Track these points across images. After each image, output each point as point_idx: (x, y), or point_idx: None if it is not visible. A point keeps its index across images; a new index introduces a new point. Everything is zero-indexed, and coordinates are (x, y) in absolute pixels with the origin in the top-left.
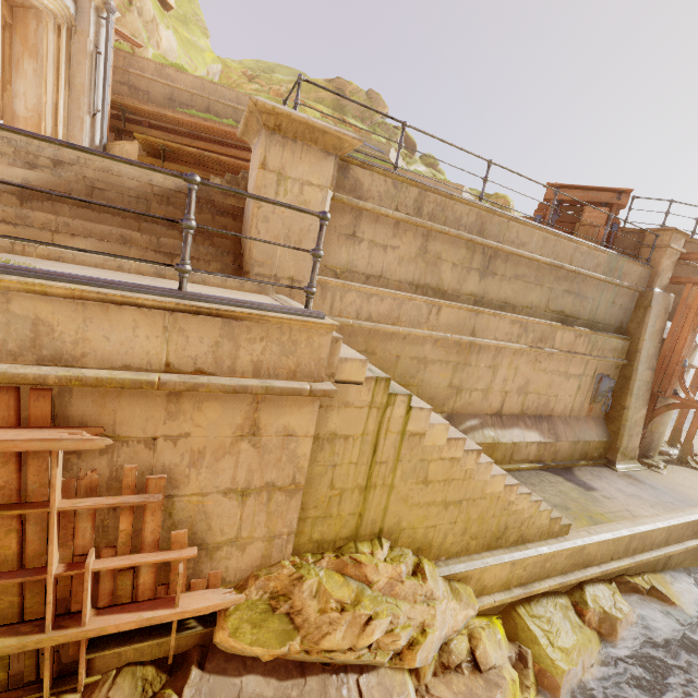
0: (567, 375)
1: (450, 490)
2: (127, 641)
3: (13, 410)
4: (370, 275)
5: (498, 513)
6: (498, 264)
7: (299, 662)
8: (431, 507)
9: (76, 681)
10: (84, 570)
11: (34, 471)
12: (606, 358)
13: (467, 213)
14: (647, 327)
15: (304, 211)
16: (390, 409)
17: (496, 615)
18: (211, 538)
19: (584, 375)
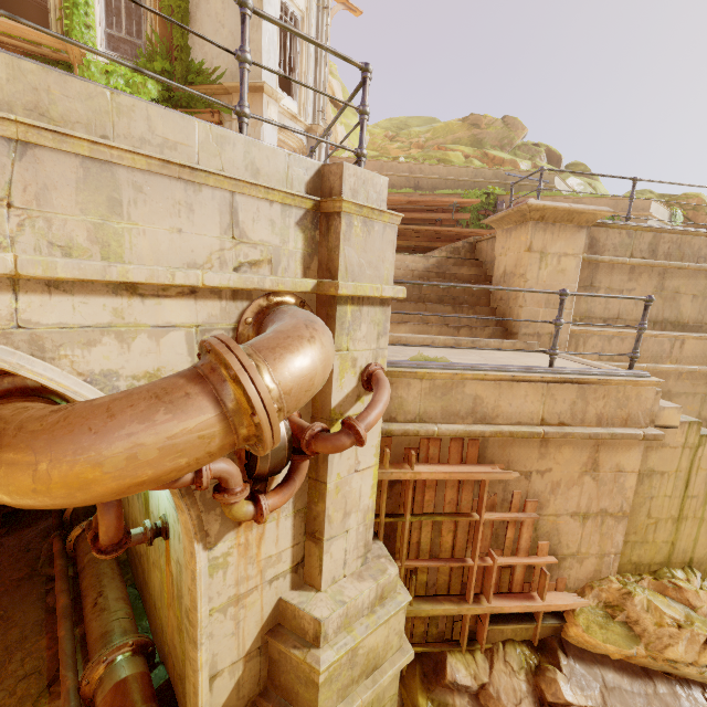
0: None
1: None
2: (508, 622)
3: (460, 453)
4: (607, 318)
5: None
6: None
7: (640, 667)
8: None
9: (477, 644)
10: (491, 563)
11: (465, 492)
12: None
13: (706, 244)
14: None
15: (635, 298)
16: (701, 449)
17: None
18: (559, 550)
19: None
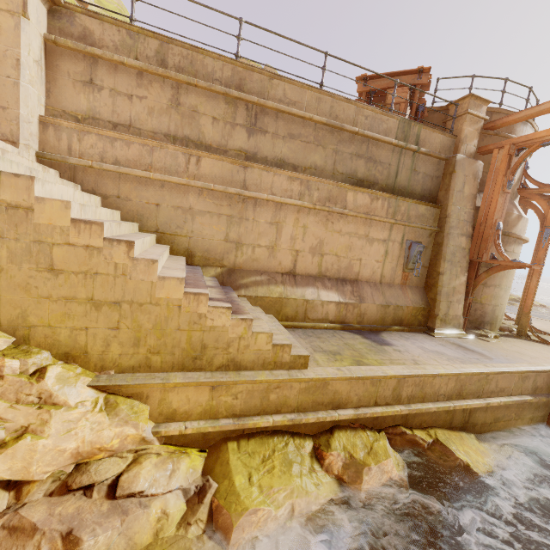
0: (369, 239)
1: (98, 286)
2: None
3: None
4: (117, 123)
5: (186, 326)
6: (268, 122)
7: None
8: (72, 304)
9: None
10: None
11: None
12: (412, 222)
13: (220, 68)
14: (453, 192)
15: None
16: None
17: (202, 448)
18: None
19: (390, 240)
